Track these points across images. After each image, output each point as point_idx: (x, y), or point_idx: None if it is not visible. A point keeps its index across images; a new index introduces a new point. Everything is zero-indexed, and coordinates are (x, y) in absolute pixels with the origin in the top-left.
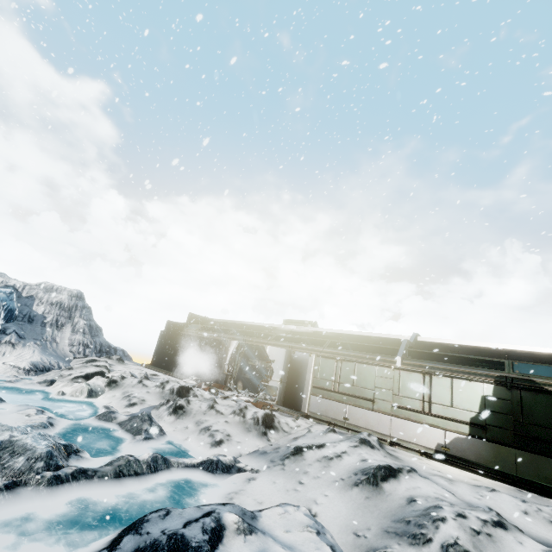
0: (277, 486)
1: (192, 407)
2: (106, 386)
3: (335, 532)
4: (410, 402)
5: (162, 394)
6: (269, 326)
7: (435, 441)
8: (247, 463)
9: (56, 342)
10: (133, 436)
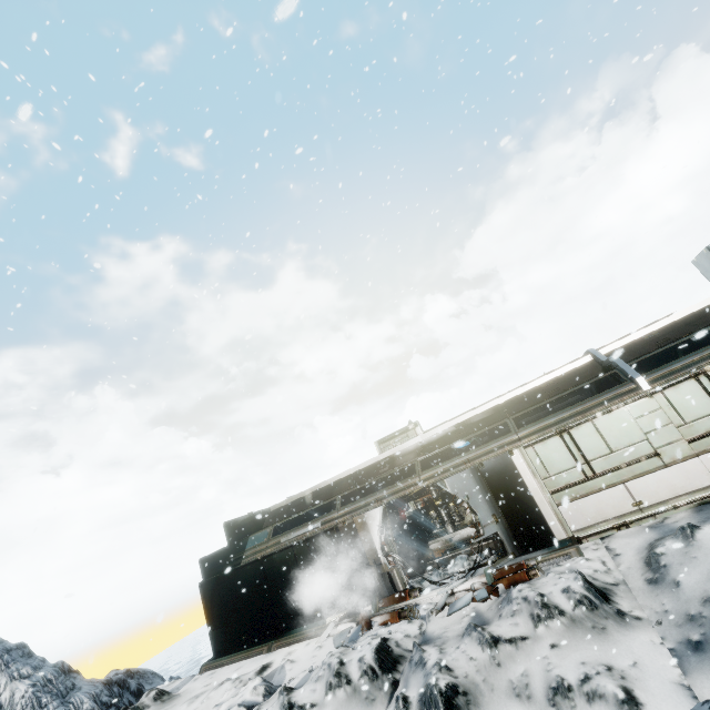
0: None
1: (462, 672)
2: None
3: None
4: (708, 422)
5: (360, 695)
6: (379, 460)
7: None
8: None
9: None
10: None
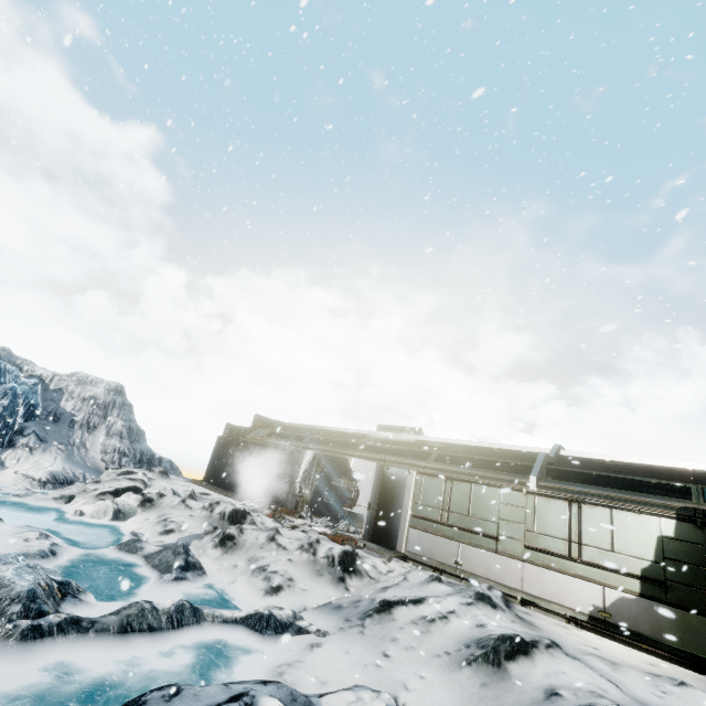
0: (351, 657)
1: (246, 538)
2: (139, 506)
3: None
4: (551, 542)
5: (209, 519)
6: (357, 433)
7: (589, 601)
8: (312, 621)
9: (85, 448)
10: (160, 575)
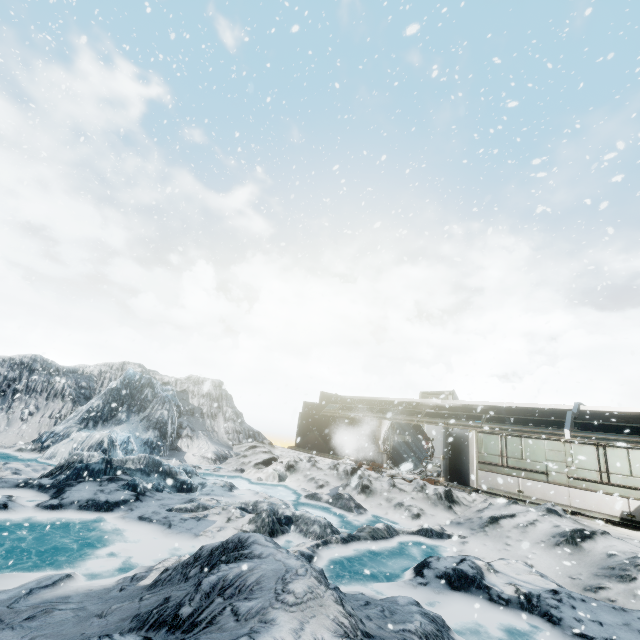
0: (488, 547)
1: (375, 486)
2: (286, 471)
3: (553, 577)
4: (587, 473)
5: (338, 476)
6: (411, 401)
7: (619, 509)
8: (450, 531)
9: (215, 432)
10: (348, 512)
